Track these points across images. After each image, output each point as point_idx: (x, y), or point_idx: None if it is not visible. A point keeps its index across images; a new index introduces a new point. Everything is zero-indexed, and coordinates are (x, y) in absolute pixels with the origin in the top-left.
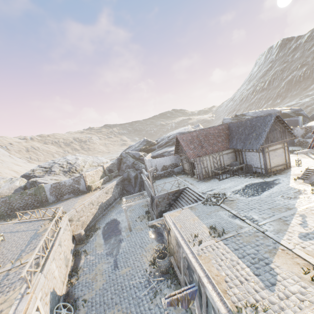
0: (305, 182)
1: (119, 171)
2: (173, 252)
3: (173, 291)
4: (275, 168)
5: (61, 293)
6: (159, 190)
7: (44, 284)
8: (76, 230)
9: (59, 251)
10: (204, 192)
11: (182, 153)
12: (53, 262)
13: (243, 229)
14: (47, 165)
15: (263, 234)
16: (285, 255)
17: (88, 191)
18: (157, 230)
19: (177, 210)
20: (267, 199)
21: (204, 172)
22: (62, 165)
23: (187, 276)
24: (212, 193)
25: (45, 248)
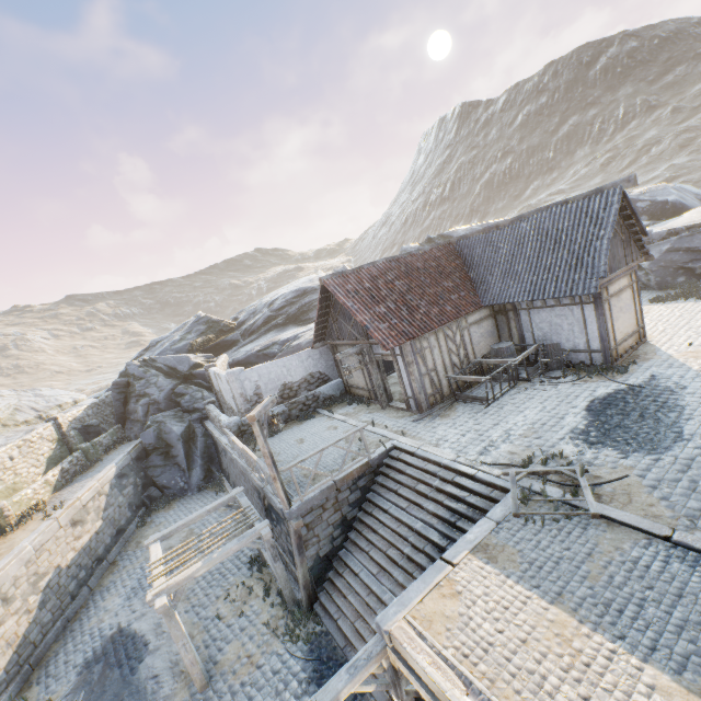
0: None
1: (127, 425)
2: None
3: None
4: (623, 345)
5: None
6: (297, 478)
7: None
8: None
9: None
10: (472, 457)
11: (342, 338)
12: None
13: None
14: None
15: None
16: None
17: None
18: (321, 647)
19: (433, 577)
20: None
21: (429, 388)
22: None
23: None
24: (508, 458)
25: None
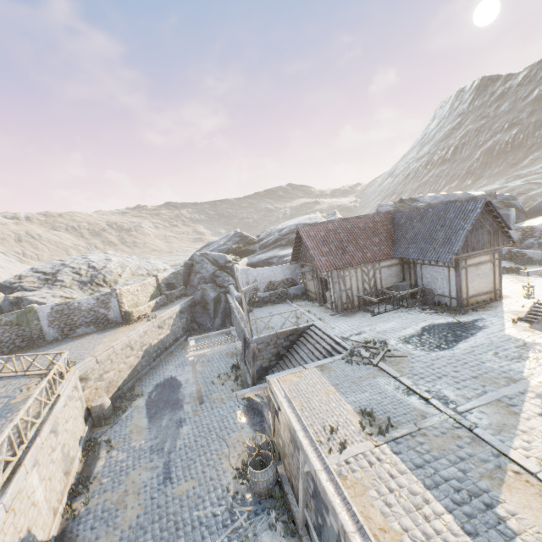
0: (535, 327)
1: (188, 287)
2: (284, 455)
3: (280, 538)
4: (476, 298)
5: (48, 534)
6: (260, 328)
7: (4, 525)
8: (94, 397)
9: (50, 446)
10: (345, 336)
11: (305, 261)
12: (33, 472)
13: (428, 419)
14: (49, 269)
15: (471, 434)
16: (524, 486)
17: (125, 322)
18: (253, 404)
19: (295, 370)
20: (467, 357)
21: (345, 299)
22: (78, 270)
23: (312, 511)
24: (361, 340)
25: (15, 444)
